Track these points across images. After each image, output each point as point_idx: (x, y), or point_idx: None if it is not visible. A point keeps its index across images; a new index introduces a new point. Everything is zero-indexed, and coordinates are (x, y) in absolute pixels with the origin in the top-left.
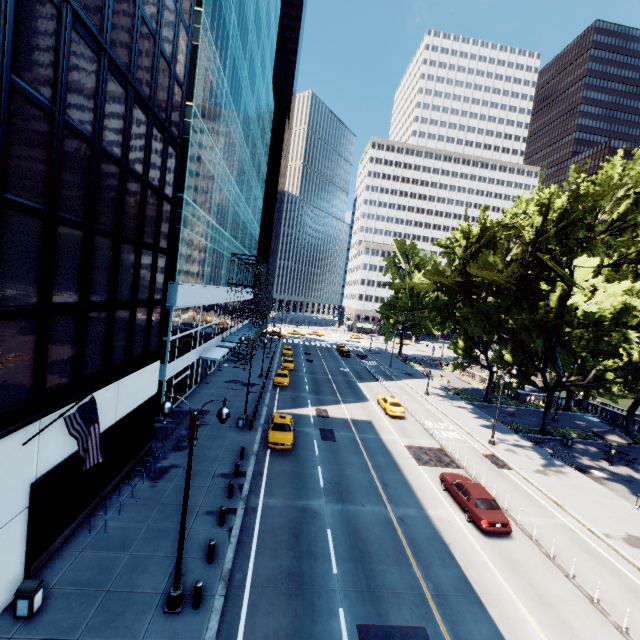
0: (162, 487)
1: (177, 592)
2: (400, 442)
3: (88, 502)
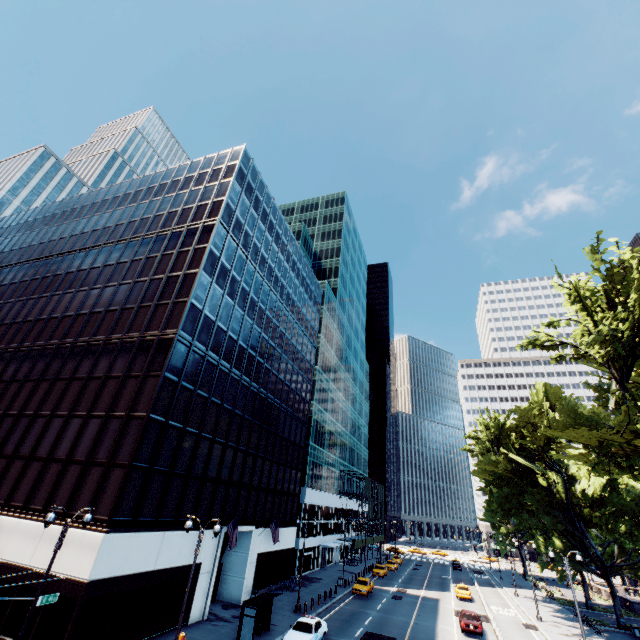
0: (295, 593)
1: (298, 603)
2: (452, 608)
3: (267, 585)
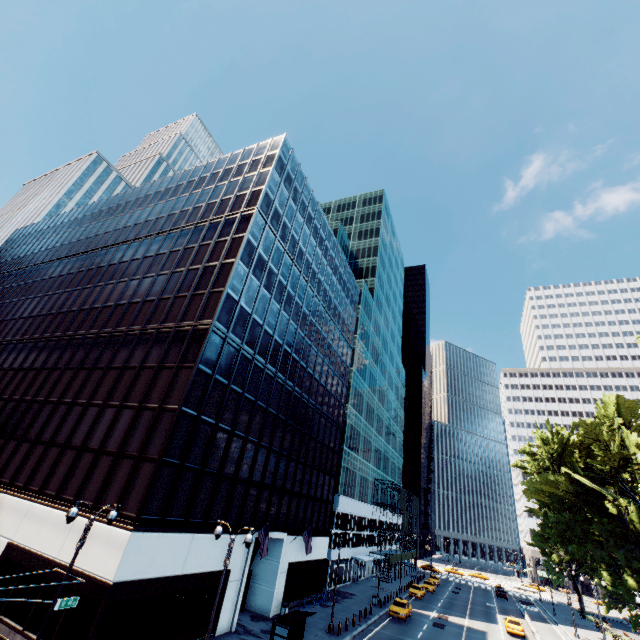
0: (326, 609)
1: (332, 623)
2: None
3: (297, 597)
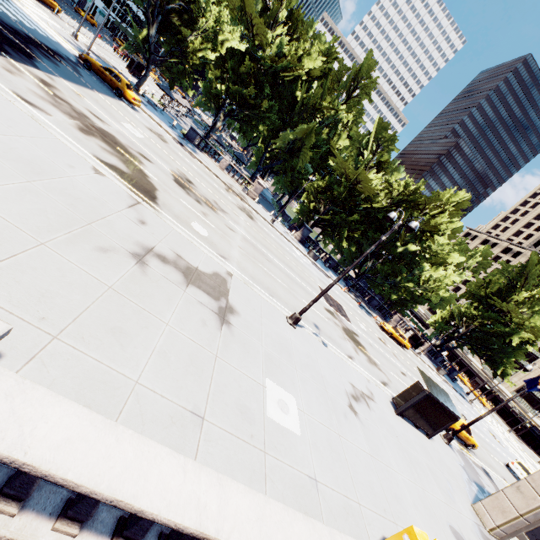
0: None
1: None
2: None
3: None
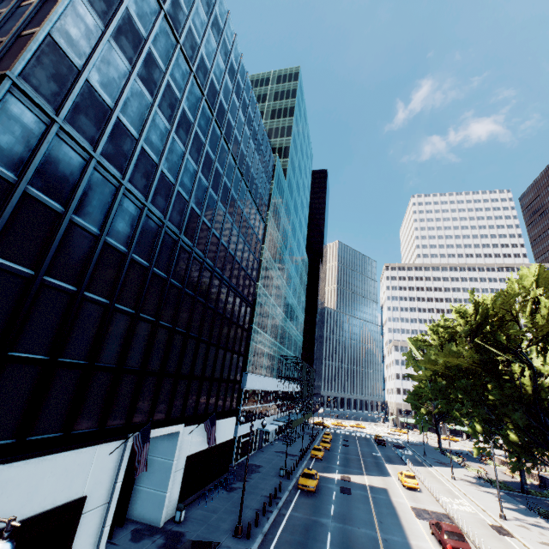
0: (233, 495)
1: (240, 525)
2: (407, 504)
3: (199, 488)
